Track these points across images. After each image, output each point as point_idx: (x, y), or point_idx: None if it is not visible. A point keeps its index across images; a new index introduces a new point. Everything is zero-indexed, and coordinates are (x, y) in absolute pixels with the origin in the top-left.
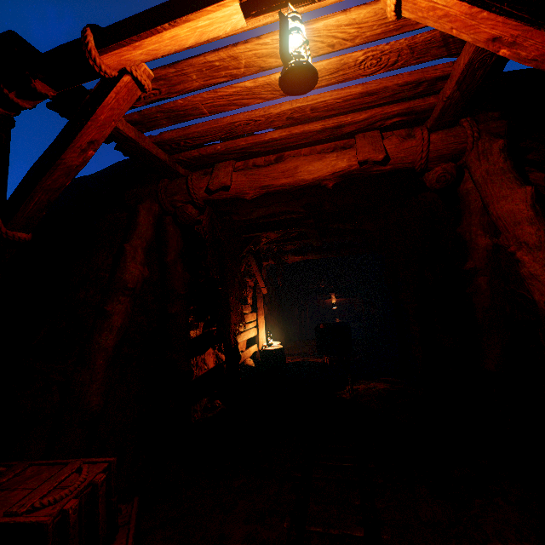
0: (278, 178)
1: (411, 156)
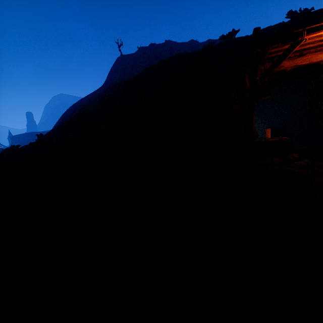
0: (303, 62)
1: None
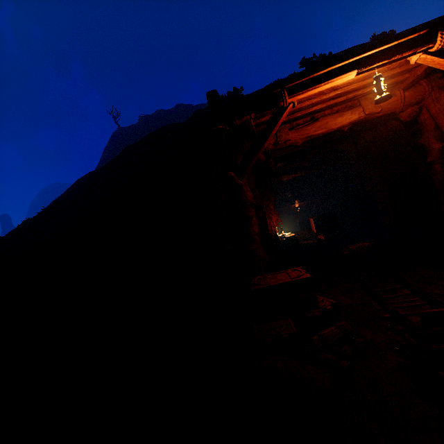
0: (317, 130)
1: (394, 106)
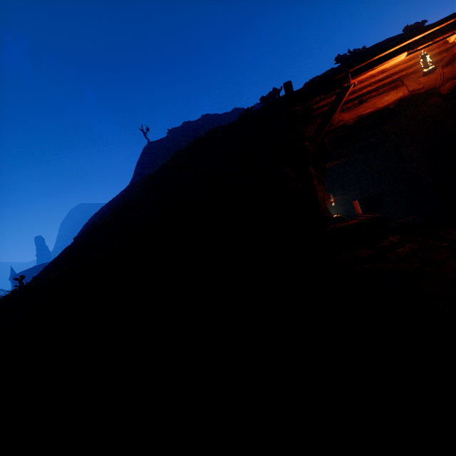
0: (366, 110)
1: (434, 82)
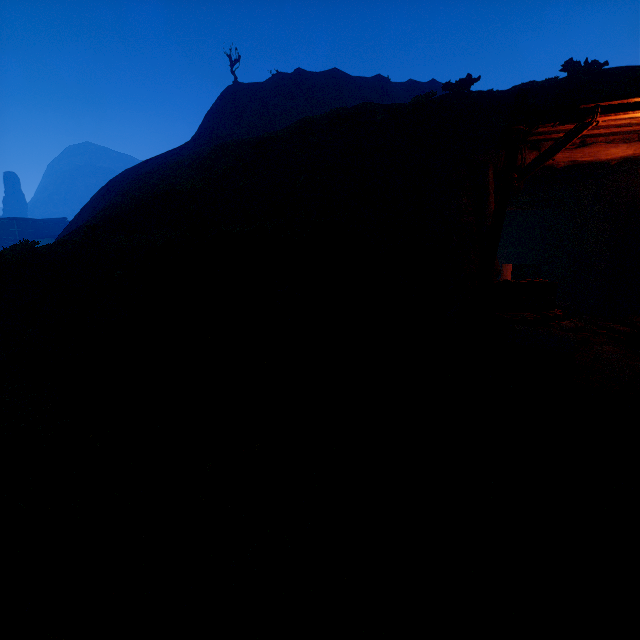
0: (584, 157)
1: None
